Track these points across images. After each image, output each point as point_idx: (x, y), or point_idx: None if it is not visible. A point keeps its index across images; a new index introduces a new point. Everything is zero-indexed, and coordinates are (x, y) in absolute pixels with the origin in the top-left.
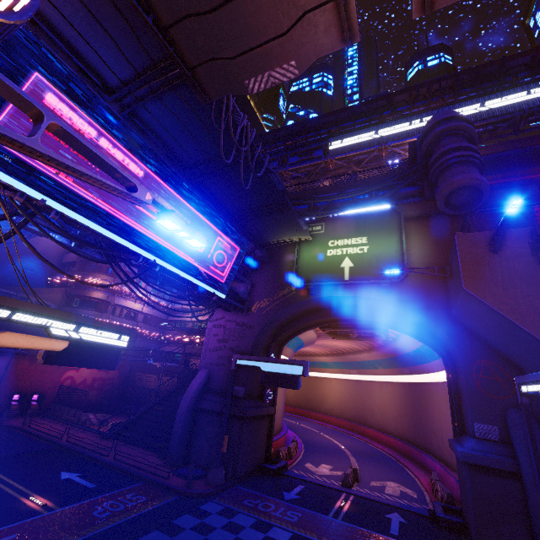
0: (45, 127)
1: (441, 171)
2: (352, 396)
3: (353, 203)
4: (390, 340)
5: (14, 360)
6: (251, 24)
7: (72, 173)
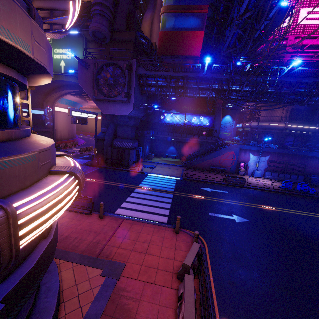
0: None
1: (92, 17)
2: None
3: None
4: None
5: None
6: None
7: None
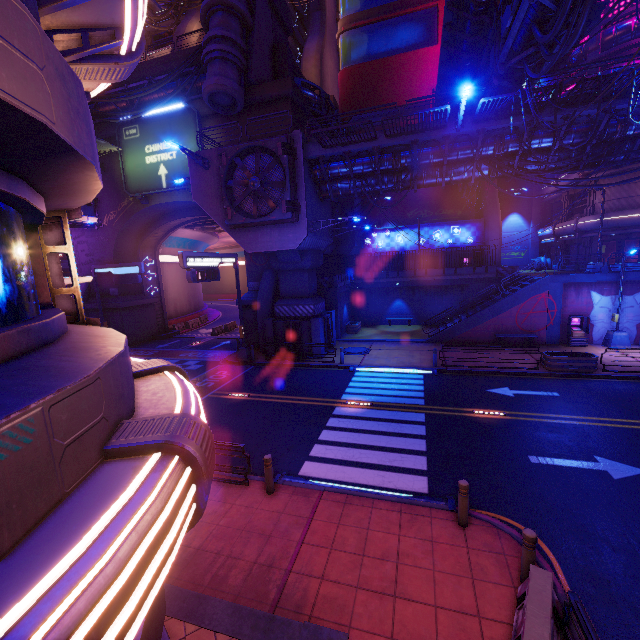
0: None
1: (206, 68)
2: None
3: (165, 95)
4: None
5: None
6: None
7: None
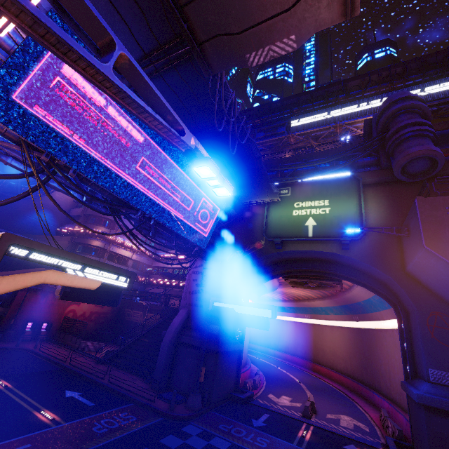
0: (116, 56)
1: (398, 144)
2: (305, 337)
3: (316, 171)
4: (342, 290)
5: (29, 294)
6: (259, 1)
7: (133, 110)
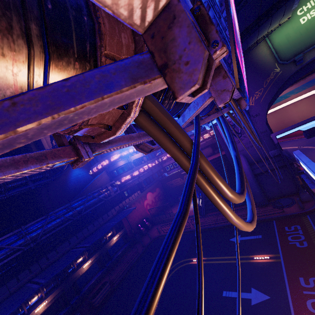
0: None
1: None
2: (271, 123)
3: None
4: None
5: None
6: None
7: None
